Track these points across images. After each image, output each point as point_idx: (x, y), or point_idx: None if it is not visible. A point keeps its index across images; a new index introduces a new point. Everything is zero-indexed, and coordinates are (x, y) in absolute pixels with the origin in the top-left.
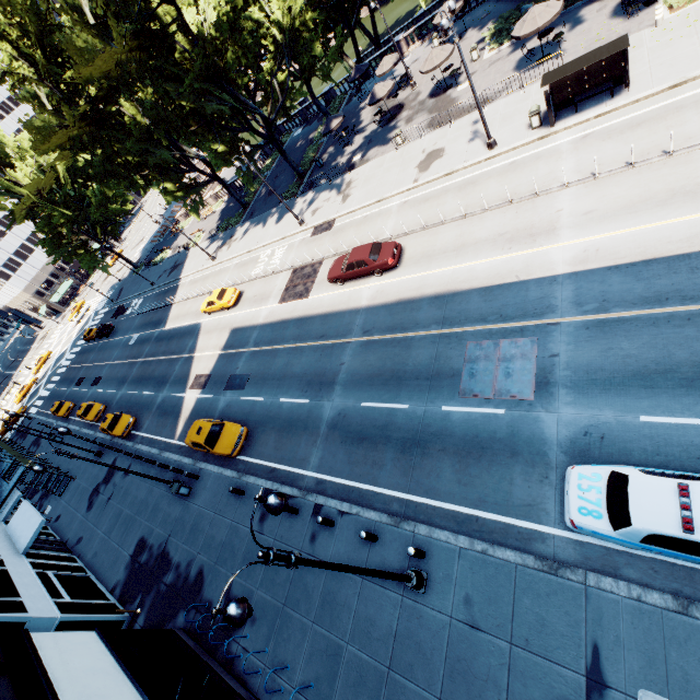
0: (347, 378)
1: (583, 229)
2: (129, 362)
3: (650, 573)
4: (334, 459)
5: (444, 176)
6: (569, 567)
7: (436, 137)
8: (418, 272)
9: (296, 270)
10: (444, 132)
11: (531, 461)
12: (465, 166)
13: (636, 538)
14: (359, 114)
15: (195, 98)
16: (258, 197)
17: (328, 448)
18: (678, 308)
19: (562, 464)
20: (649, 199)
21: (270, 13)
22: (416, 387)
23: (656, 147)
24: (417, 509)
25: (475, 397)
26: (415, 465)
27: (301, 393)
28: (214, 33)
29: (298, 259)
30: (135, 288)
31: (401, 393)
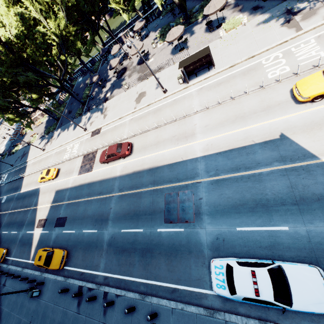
0: (114, 216)
1: (205, 134)
2: (2, 213)
3: (249, 309)
4: (111, 264)
5: (147, 106)
6: (217, 312)
7: (142, 85)
8: (140, 156)
9: (85, 156)
10: (145, 83)
11: (197, 255)
12: (155, 101)
13: (239, 299)
14: (107, 71)
15: (11, 75)
16: (64, 114)
17: (108, 258)
18: (244, 173)
19: (210, 255)
20: (228, 120)
21: (49, 28)
22: (145, 219)
23: (228, 94)
24: (151, 288)
25: (171, 223)
26: (148, 263)
27: (92, 226)
28: (17, 41)
29: (85, 151)
30: (2, 168)
31: (139, 223)
